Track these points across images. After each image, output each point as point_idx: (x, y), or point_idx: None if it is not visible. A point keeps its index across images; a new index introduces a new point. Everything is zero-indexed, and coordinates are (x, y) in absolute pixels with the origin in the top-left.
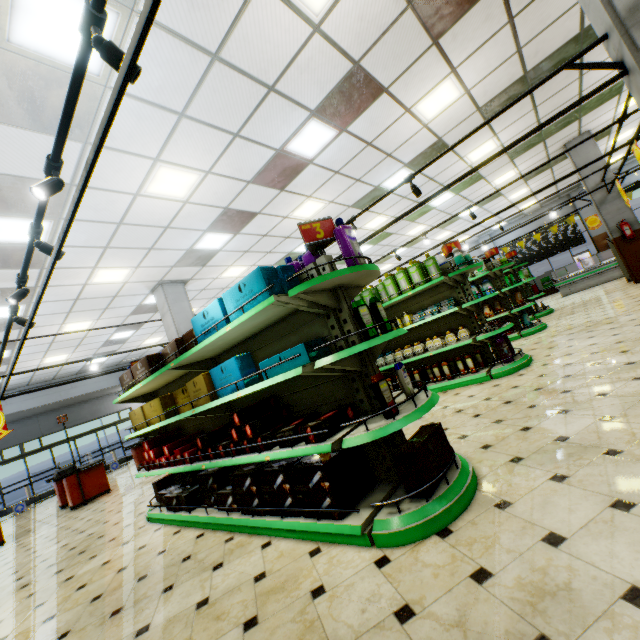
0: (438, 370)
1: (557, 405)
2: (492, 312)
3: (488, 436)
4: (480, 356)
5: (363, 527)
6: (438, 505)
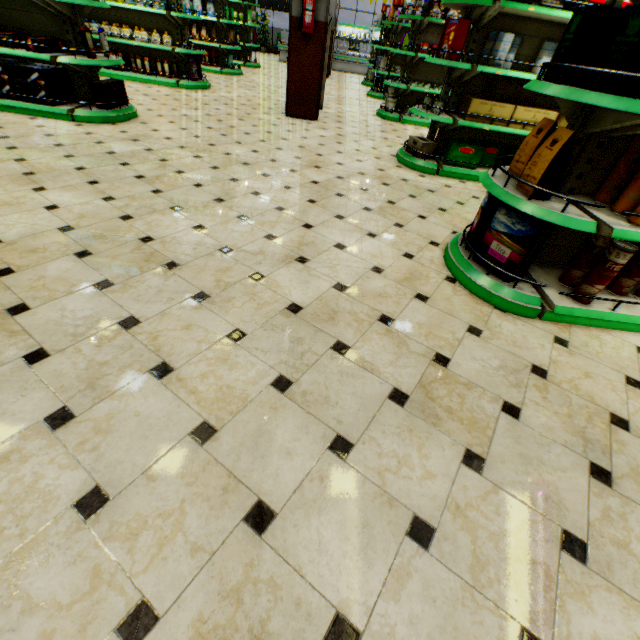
0: (141, 63)
1: (197, 107)
2: (208, 38)
3: (155, 108)
4: (177, 67)
5: (69, 112)
6: (113, 114)
